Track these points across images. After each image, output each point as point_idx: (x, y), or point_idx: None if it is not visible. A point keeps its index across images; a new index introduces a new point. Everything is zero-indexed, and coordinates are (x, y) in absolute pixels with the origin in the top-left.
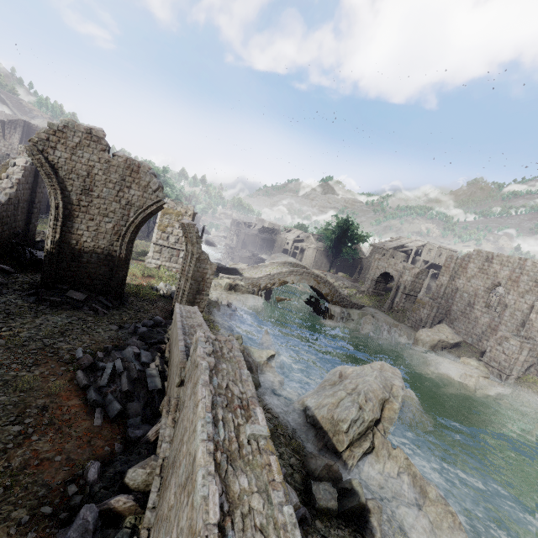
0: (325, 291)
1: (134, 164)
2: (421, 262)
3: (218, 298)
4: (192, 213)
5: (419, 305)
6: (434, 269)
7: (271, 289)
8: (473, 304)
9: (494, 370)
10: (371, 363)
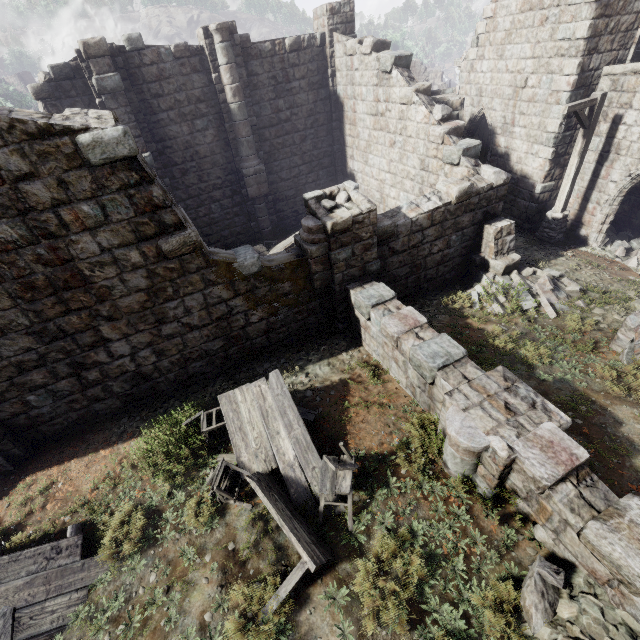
0: None
1: (412, 63)
2: None
3: None
4: (440, 75)
5: None
6: None
7: None
8: None
9: None
10: None
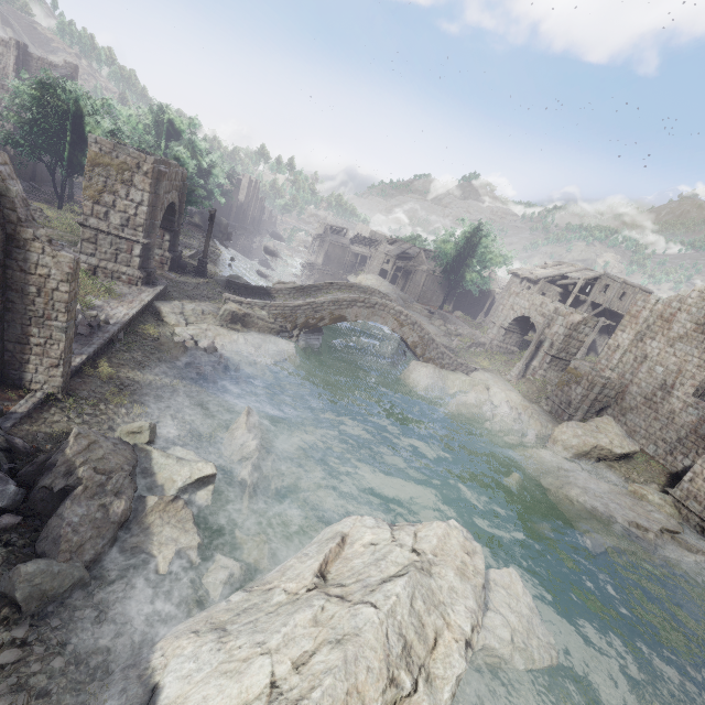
0: (413, 339)
1: None
2: (588, 306)
3: (195, 335)
4: (150, 169)
5: (570, 378)
6: (607, 318)
7: (319, 328)
8: (671, 388)
9: (692, 516)
10: (422, 523)
